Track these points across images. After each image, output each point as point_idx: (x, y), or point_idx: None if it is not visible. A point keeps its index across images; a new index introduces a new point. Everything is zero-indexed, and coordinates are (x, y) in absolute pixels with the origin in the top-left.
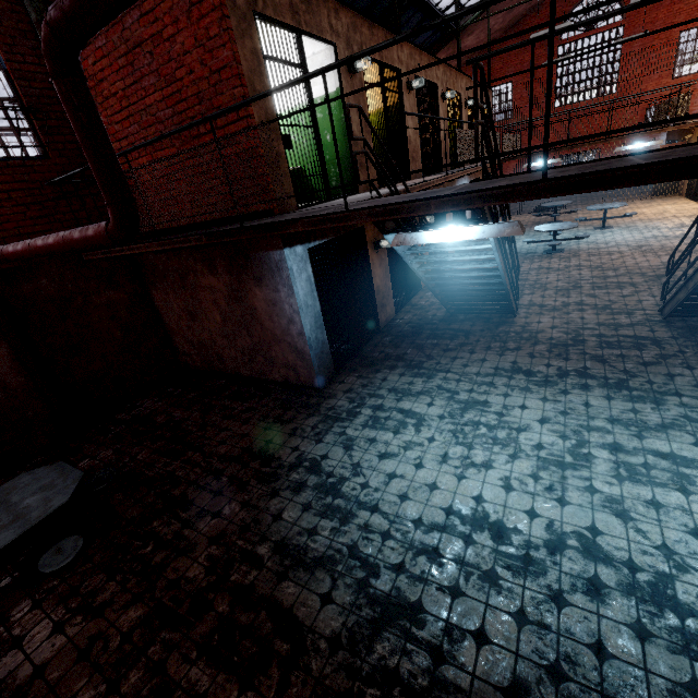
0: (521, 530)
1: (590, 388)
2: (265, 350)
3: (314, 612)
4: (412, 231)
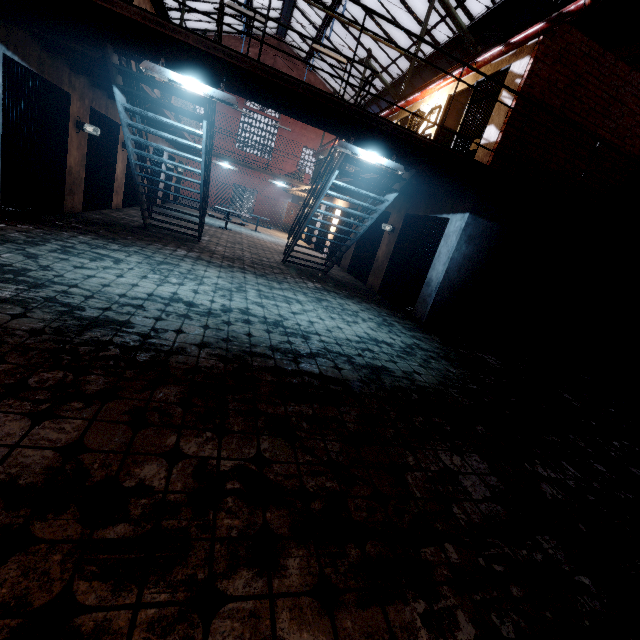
0: (206, 305)
1: (247, 273)
2: None
3: (3, 320)
4: (161, 66)
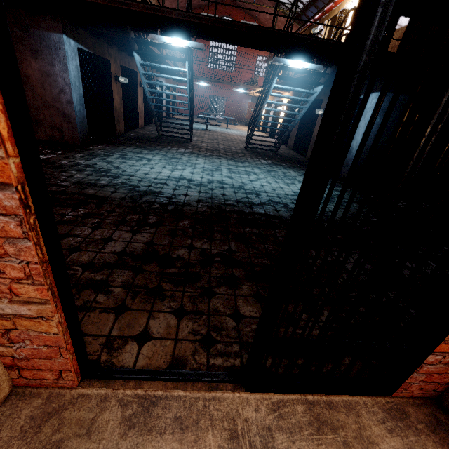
0: (198, 180)
1: (221, 159)
2: (33, 113)
3: (108, 194)
4: (159, 35)
